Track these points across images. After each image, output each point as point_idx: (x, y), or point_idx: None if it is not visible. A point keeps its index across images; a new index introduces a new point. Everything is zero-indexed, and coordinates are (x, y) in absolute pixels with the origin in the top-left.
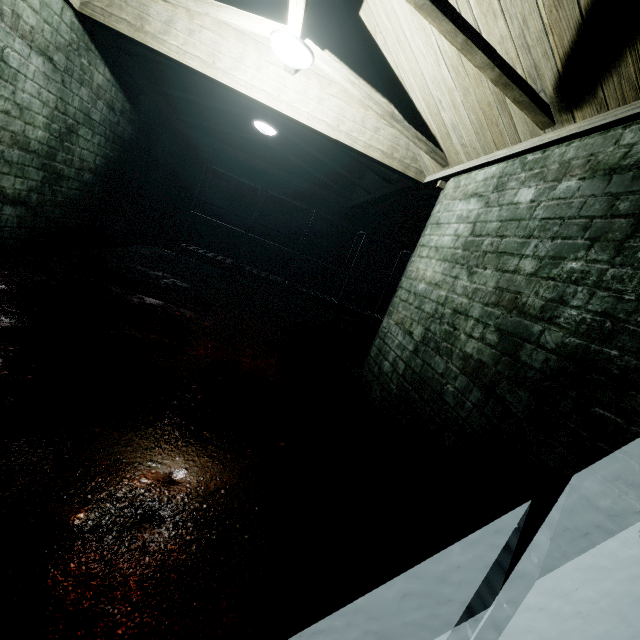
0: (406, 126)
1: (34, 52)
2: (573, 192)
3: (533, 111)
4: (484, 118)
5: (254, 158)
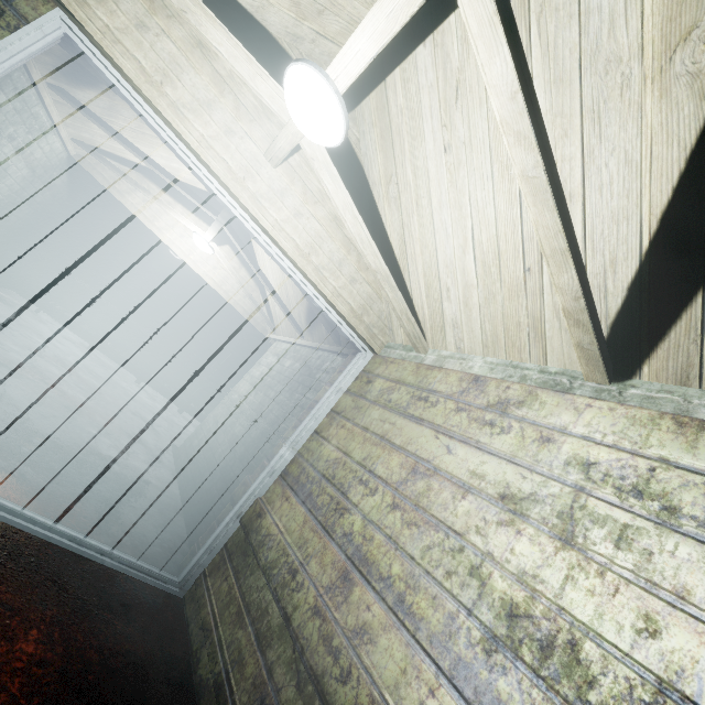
0: (257, 305)
1: (27, 168)
2: (296, 368)
3: (297, 329)
4: (288, 321)
5: (159, 261)
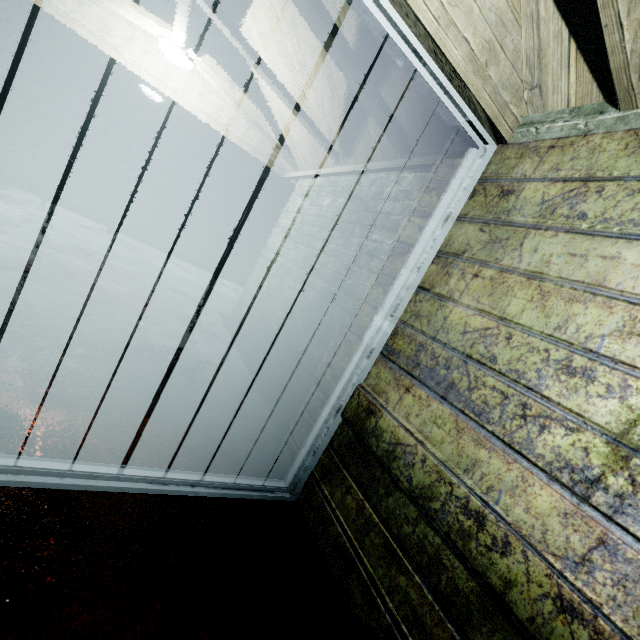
0: (267, 134)
1: None
2: (342, 206)
3: (329, 152)
4: (312, 145)
5: (139, 115)
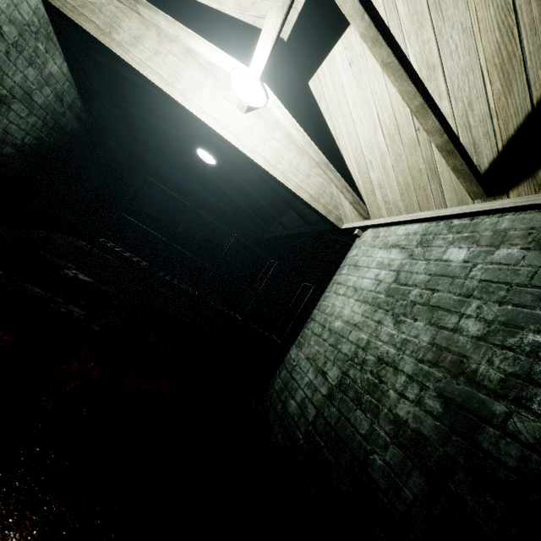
0: (338, 176)
1: None
2: (517, 260)
3: (469, 181)
4: (412, 182)
5: (190, 181)
